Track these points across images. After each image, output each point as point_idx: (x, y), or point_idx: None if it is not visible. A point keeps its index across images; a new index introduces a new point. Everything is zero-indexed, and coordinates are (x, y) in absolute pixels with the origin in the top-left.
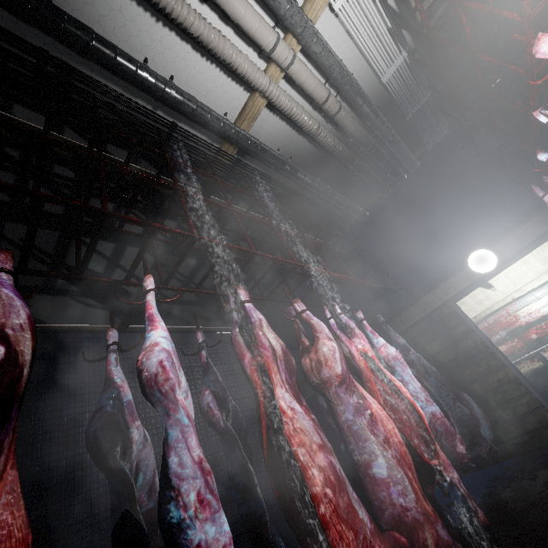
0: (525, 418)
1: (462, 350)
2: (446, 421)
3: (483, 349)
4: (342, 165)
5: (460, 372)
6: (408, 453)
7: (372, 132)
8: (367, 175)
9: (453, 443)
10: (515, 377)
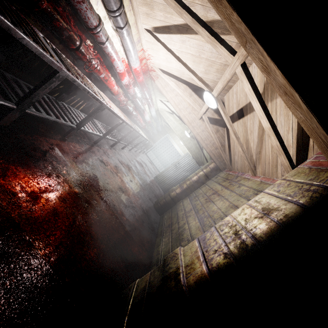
0: None
1: None
2: None
3: None
4: None
5: None
6: None
7: None
8: None
9: None
10: None
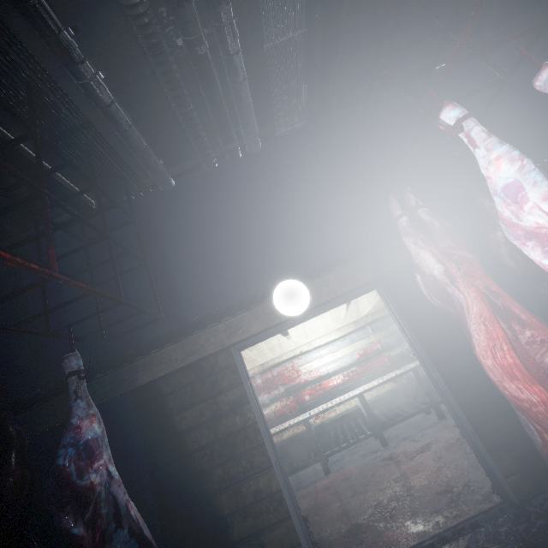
0: None
1: (224, 432)
2: None
3: (252, 435)
4: (136, 45)
5: (208, 472)
6: None
7: (207, 21)
8: (180, 101)
9: None
10: (278, 489)
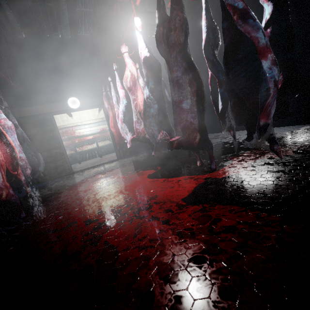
0: (59, 167)
1: (46, 137)
2: (26, 161)
3: (56, 139)
4: None
5: (40, 146)
6: (5, 165)
7: None
8: (37, 14)
9: (25, 169)
10: (63, 152)
